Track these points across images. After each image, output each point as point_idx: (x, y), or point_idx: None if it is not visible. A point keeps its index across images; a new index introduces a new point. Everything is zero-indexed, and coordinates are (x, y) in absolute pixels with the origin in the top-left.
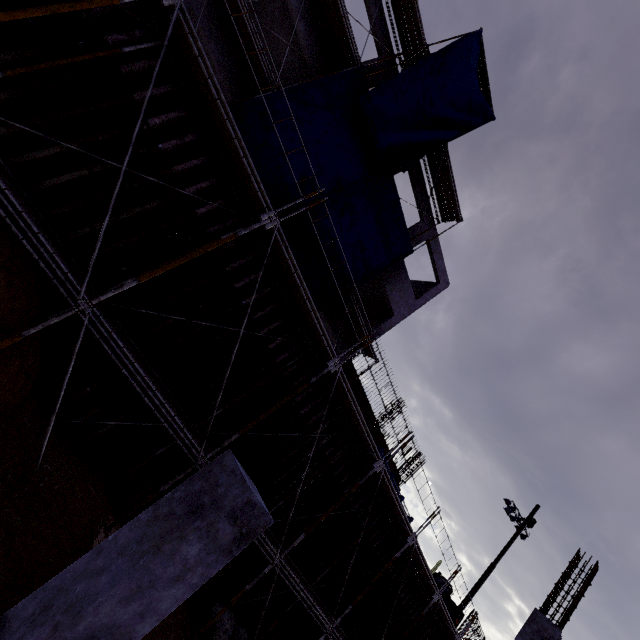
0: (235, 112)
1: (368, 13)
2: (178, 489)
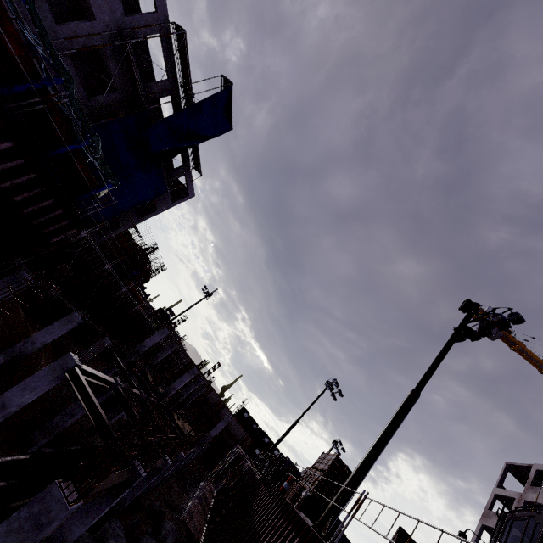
0: None
1: (163, 52)
2: (65, 318)
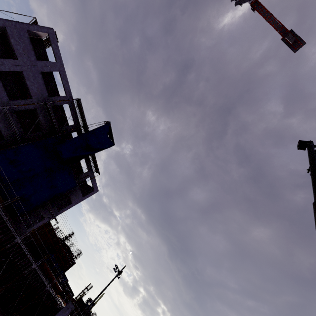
0: (2, 152)
1: (71, 112)
2: None
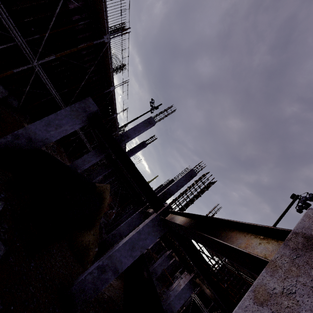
0: None
1: None
2: None
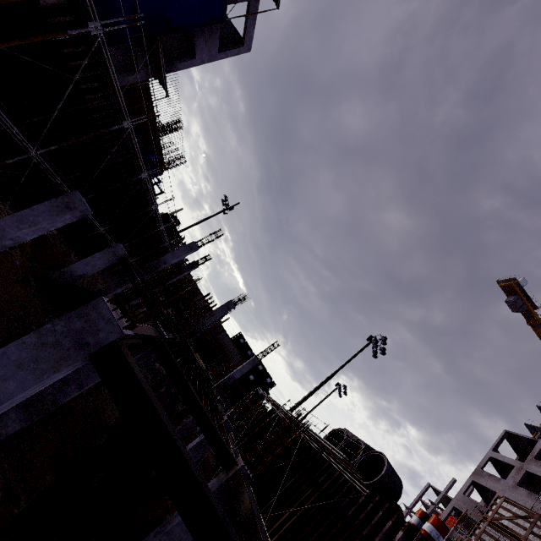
0: None
1: None
2: (58, 199)
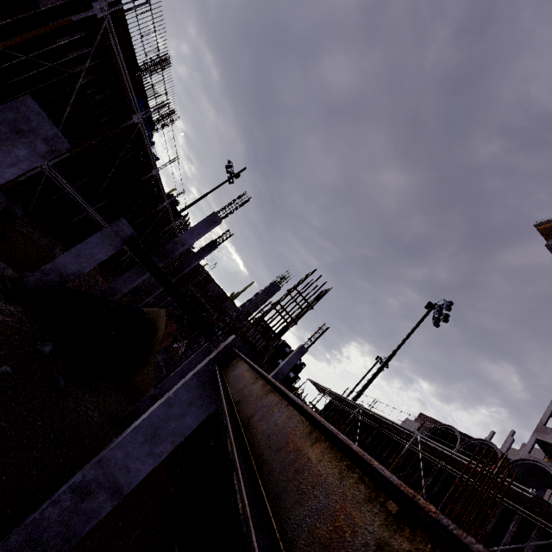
0: None
1: None
2: None
